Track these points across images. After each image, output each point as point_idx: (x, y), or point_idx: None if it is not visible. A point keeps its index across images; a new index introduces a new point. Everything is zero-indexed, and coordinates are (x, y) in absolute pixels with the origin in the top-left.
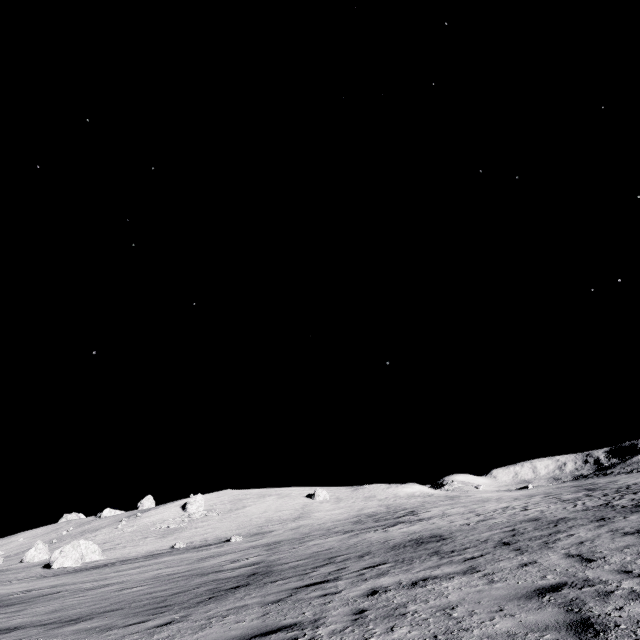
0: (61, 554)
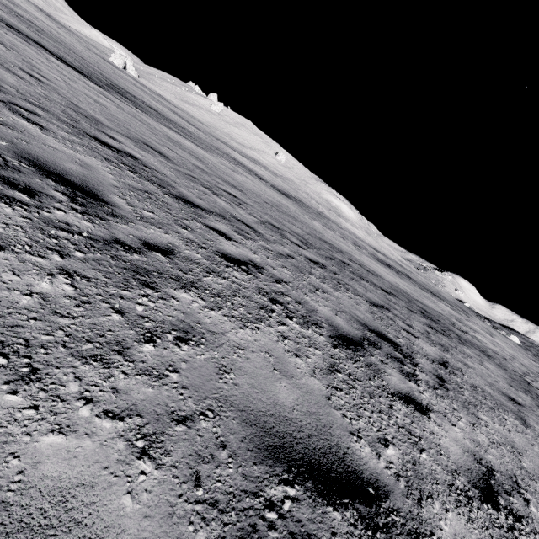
0: (114, 56)
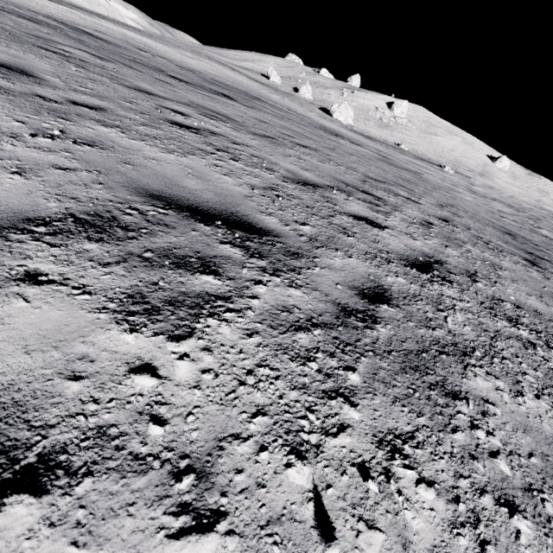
0: (338, 109)
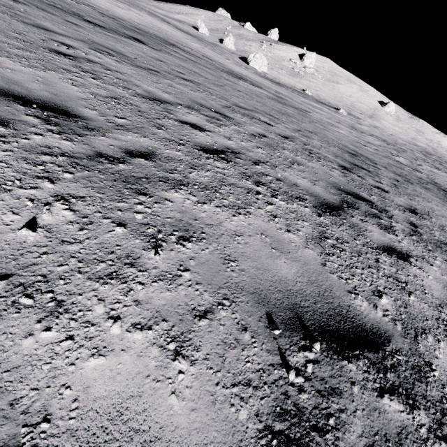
0: (254, 58)
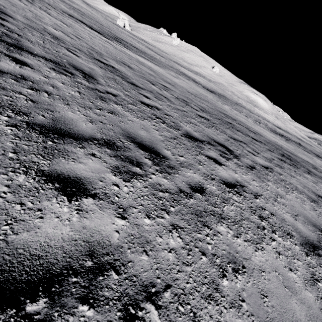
0: (119, 20)
